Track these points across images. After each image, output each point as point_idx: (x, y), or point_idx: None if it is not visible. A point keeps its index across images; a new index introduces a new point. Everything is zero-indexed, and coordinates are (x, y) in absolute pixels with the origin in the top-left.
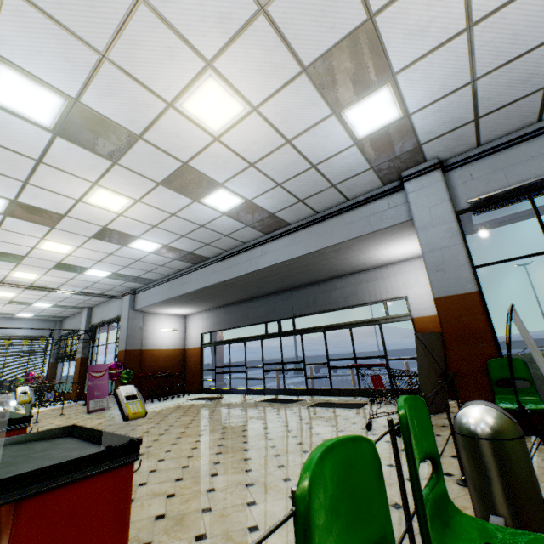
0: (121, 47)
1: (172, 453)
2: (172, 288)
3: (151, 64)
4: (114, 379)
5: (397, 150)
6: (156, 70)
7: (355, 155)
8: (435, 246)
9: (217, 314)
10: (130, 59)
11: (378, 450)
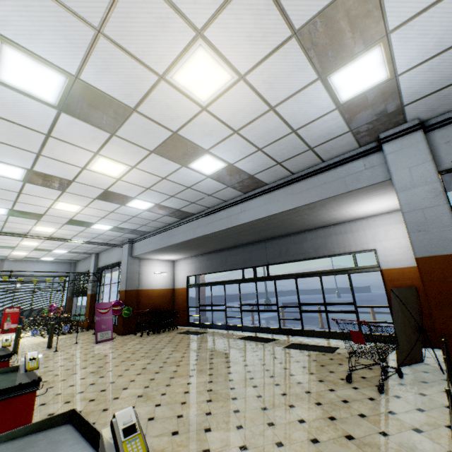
0: (115, 20)
1: (167, 397)
2: (163, 239)
3: (144, 36)
4: (117, 314)
5: (378, 112)
6: (149, 42)
7: (336, 118)
8: (416, 207)
9: (200, 260)
10: (124, 32)
11: (365, 411)
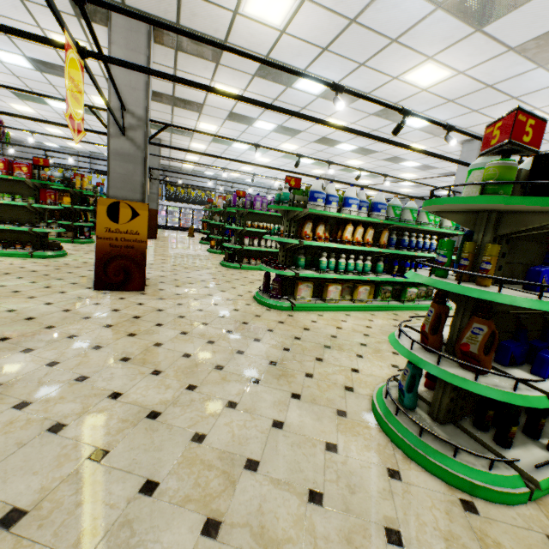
0: None
1: None
2: None
3: None
4: None
5: None
6: None
7: None
8: None
9: None
10: None
11: None
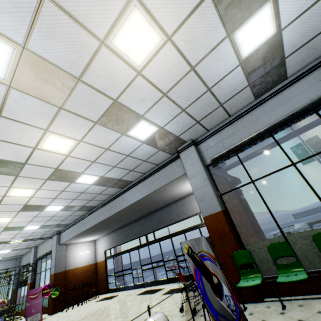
0: None
1: None
2: (79, 227)
3: (17, 136)
4: (46, 296)
5: (167, 140)
6: (20, 137)
7: (147, 147)
8: (198, 187)
9: (112, 236)
10: (5, 136)
11: None
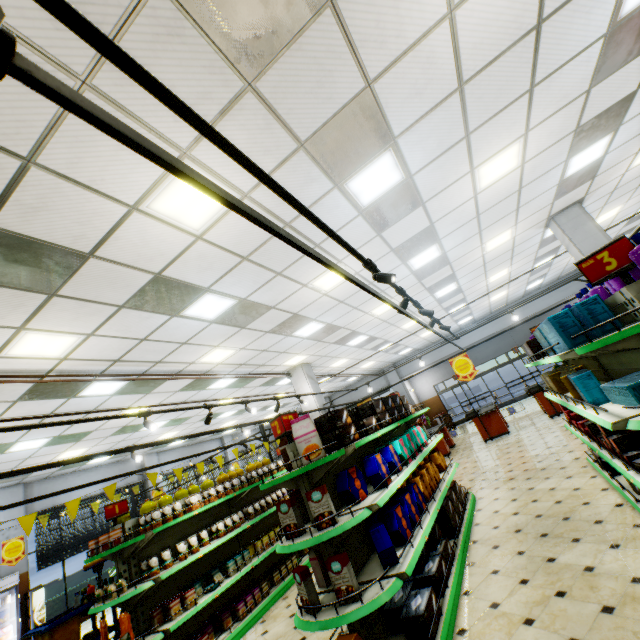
0: None
1: None
2: (443, 350)
3: None
4: (425, 423)
5: None
6: None
7: None
8: None
9: (444, 367)
10: None
11: None
